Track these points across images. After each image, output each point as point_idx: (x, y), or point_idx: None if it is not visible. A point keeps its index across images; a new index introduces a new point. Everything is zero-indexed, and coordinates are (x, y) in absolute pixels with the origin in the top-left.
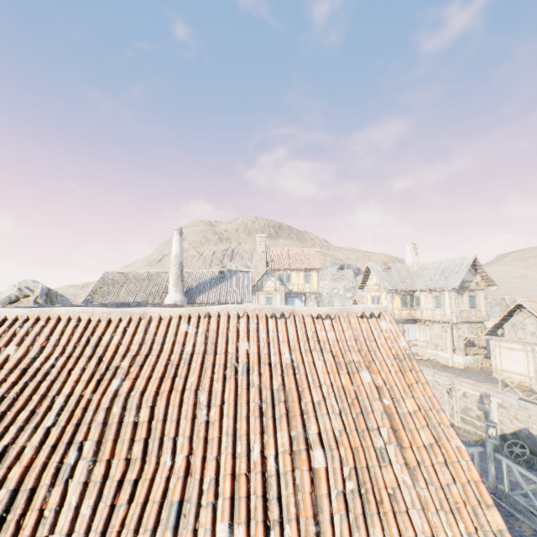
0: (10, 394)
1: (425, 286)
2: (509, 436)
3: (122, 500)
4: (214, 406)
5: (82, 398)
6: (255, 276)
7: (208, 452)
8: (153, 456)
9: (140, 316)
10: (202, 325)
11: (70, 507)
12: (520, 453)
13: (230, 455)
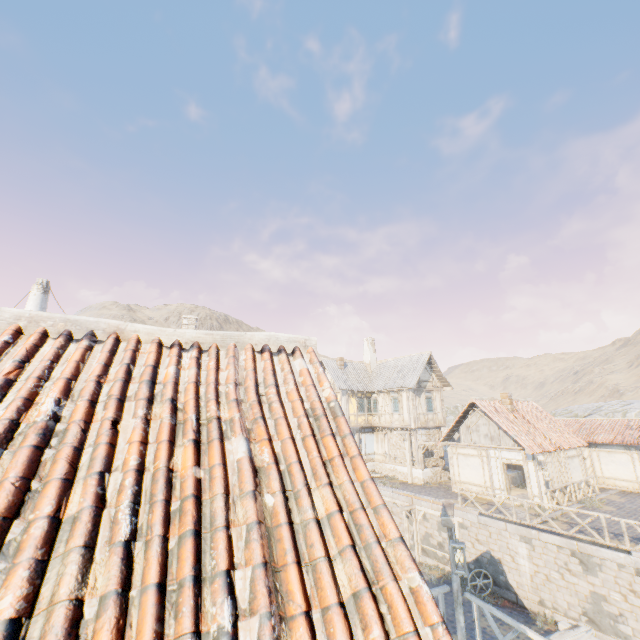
0: None
1: (383, 386)
2: (472, 565)
3: None
4: None
5: None
6: None
7: None
8: None
9: None
10: None
11: None
12: (484, 586)
13: None
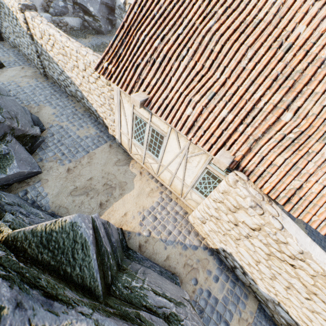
0: (168, 9)
1: None
2: None
3: (196, 80)
4: (252, 62)
5: (194, 25)
6: None
7: (236, 82)
8: (212, 70)
9: None
10: None
11: (179, 72)
12: None
13: (245, 89)
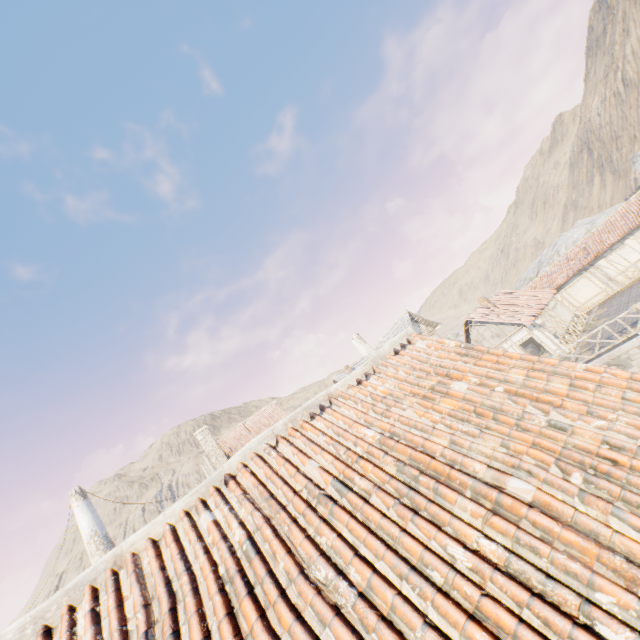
0: None
1: None
2: None
3: None
4: (348, 566)
5: None
6: None
7: (406, 634)
8: None
9: (112, 570)
10: (232, 495)
11: None
12: None
13: (438, 596)
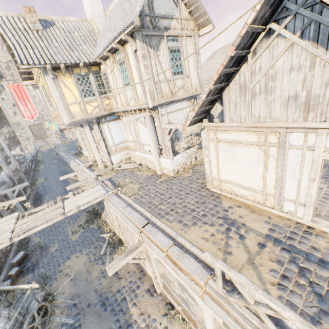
0: None
1: (103, 46)
2: None
3: None
4: None
5: None
6: None
7: None
8: None
9: None
10: None
11: None
12: None
13: None
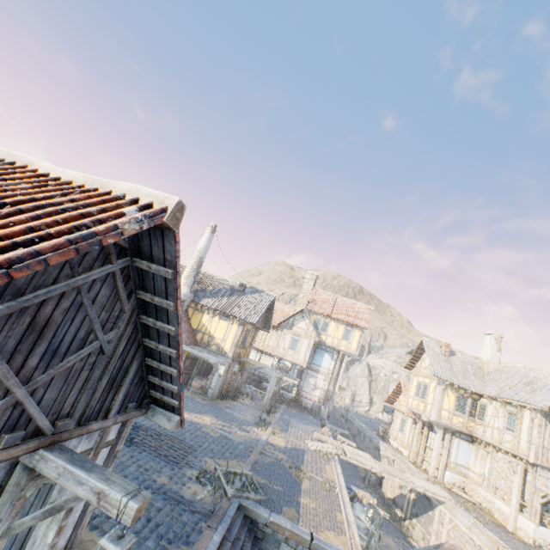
0: None
1: (498, 393)
2: None
3: None
4: None
5: None
6: (292, 313)
7: None
8: None
9: None
10: None
11: None
12: None
13: None
